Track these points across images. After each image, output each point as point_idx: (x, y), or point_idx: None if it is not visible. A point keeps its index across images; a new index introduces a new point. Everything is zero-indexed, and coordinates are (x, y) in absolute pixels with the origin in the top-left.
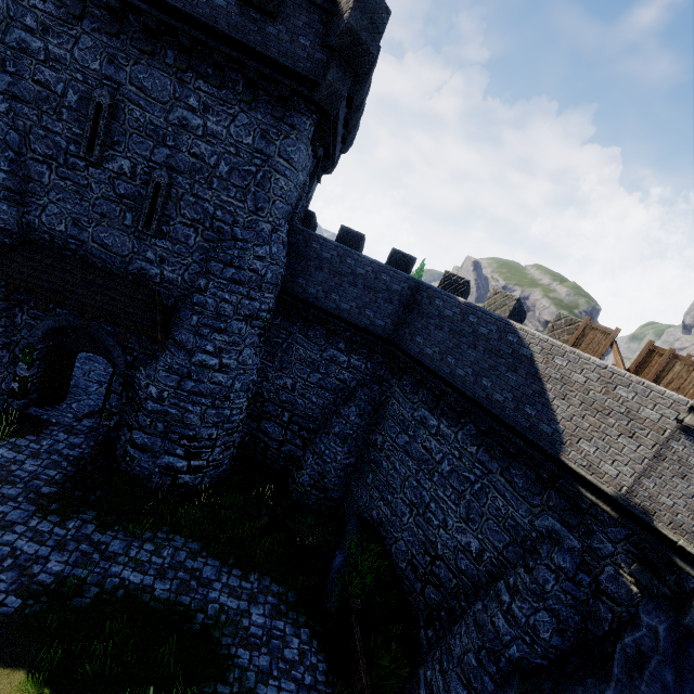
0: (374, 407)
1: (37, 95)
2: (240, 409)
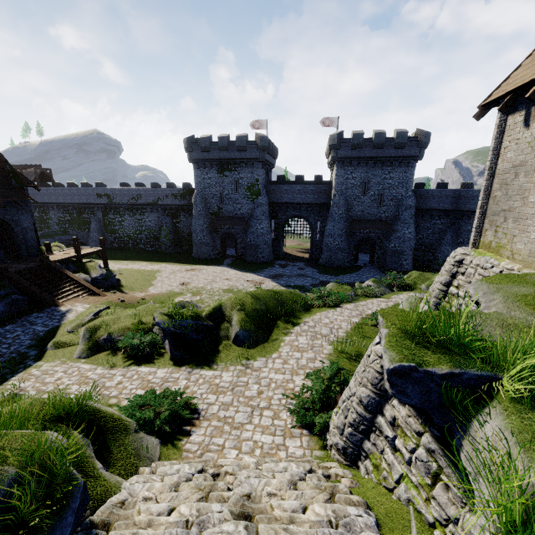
0: (455, 232)
1: (351, 187)
2: (414, 245)
